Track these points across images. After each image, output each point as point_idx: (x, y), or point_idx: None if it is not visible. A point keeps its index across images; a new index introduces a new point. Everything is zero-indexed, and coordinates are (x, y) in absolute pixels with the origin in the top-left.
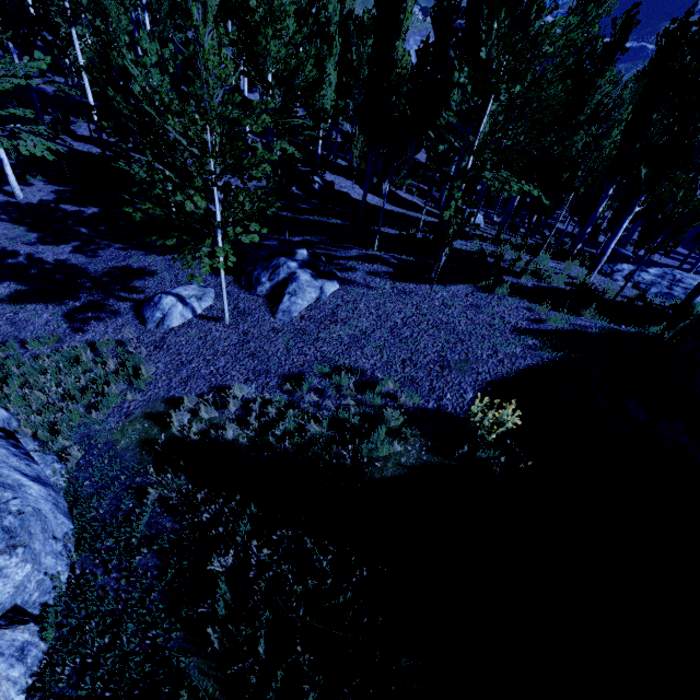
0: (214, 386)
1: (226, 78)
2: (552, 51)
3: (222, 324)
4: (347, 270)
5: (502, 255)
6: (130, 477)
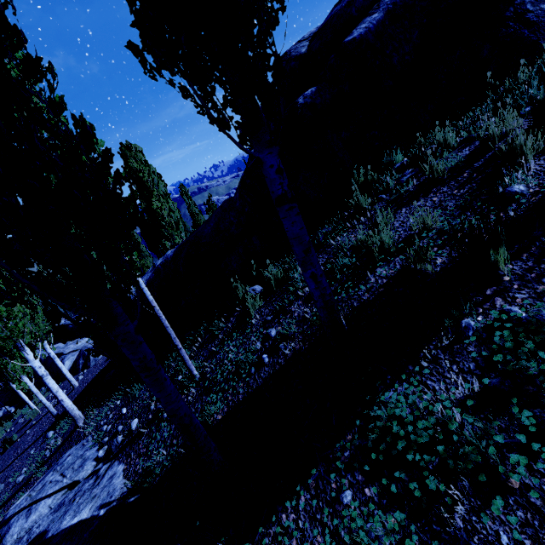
0: None
1: None
2: None
3: None
4: None
5: None
6: None
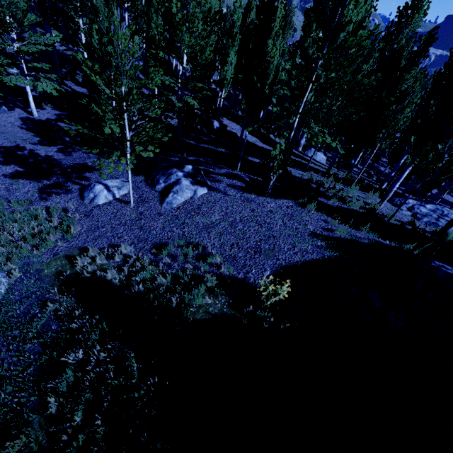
0: (112, 244)
1: (134, 54)
2: (351, 53)
3: (129, 206)
4: (215, 181)
5: (323, 183)
6: (43, 293)
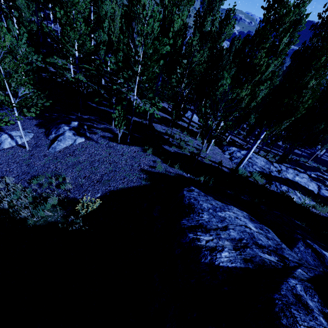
0: (3, 176)
1: (2, 48)
2: (154, 53)
3: (25, 149)
4: (93, 133)
5: (174, 136)
6: None
